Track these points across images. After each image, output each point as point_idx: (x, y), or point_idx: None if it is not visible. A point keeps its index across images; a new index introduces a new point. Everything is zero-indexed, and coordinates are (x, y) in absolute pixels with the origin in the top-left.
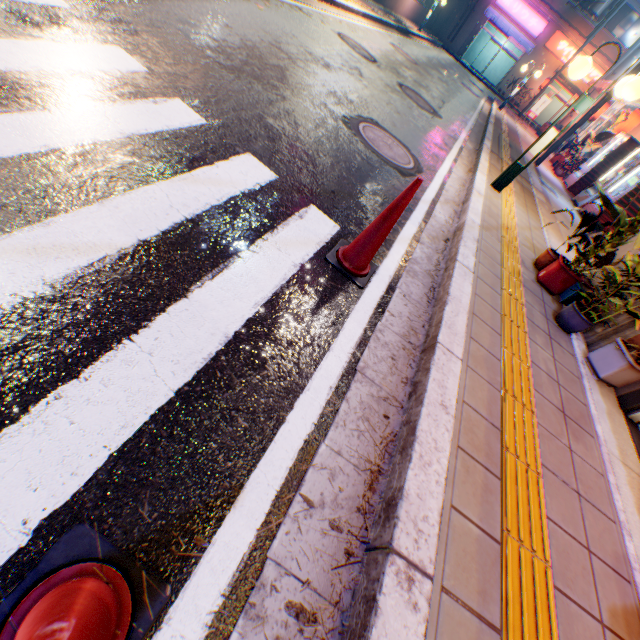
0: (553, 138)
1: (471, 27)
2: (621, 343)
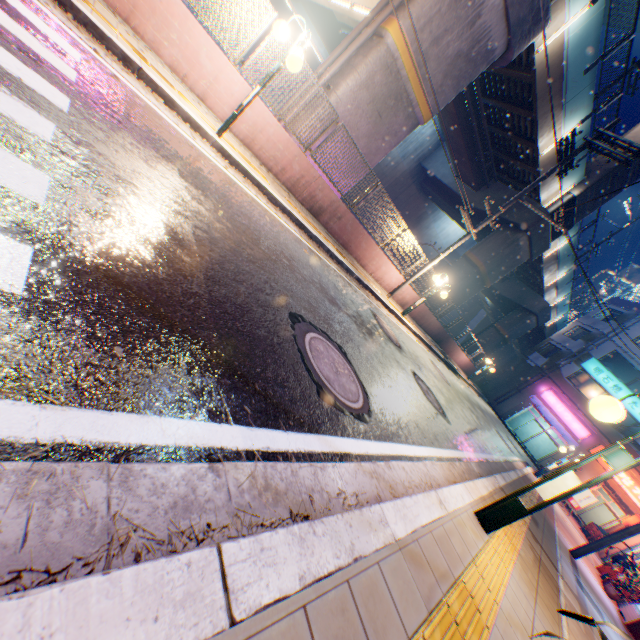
0: (574, 485)
1: (516, 401)
2: None
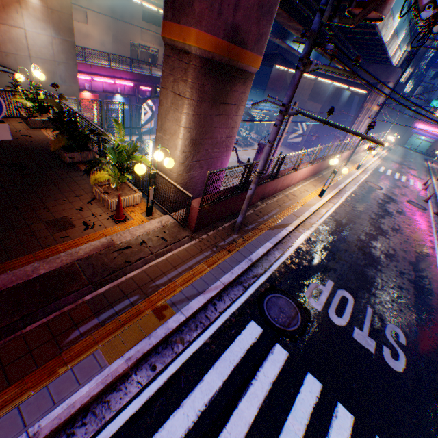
0: None
1: (406, 136)
2: None
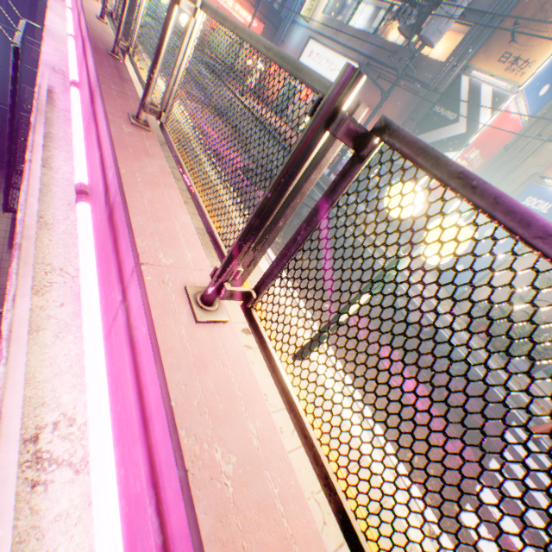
0: None
1: None
2: (525, 360)
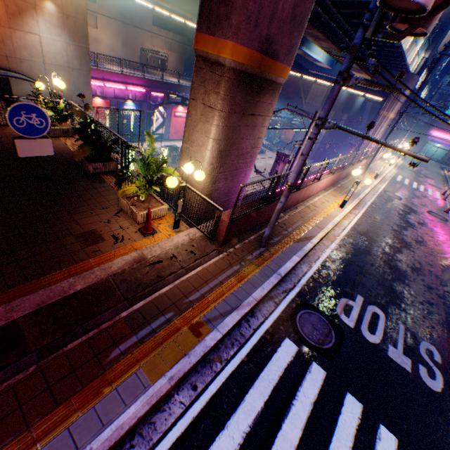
0: None
1: (421, 143)
2: None
